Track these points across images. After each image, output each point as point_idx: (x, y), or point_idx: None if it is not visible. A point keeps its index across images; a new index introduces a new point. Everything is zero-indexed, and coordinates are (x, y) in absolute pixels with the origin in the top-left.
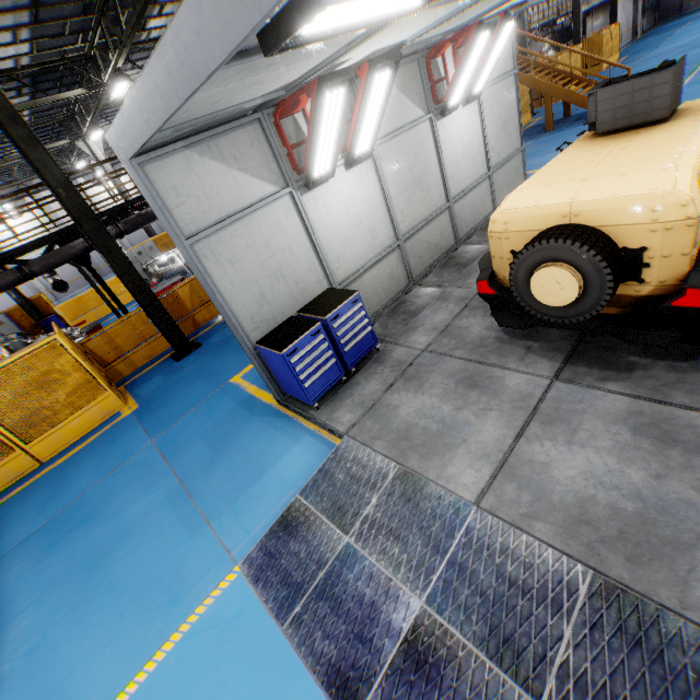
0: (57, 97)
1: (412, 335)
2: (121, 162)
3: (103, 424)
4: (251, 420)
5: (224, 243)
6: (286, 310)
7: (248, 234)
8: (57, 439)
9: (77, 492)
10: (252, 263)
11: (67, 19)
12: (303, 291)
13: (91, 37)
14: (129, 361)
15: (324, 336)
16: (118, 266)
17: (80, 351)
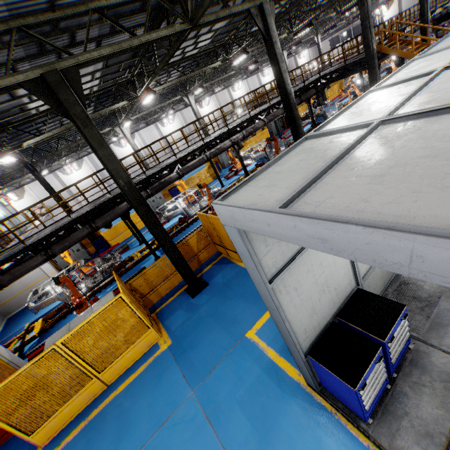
0: (111, 108)
1: (444, 335)
2: (222, 222)
3: (147, 355)
4: (284, 399)
5: (293, 274)
6: (326, 314)
7: (309, 260)
8: (117, 367)
9: (140, 438)
10: (309, 283)
11: (122, 61)
12: (338, 294)
13: (133, 69)
14: (157, 292)
15: (383, 359)
16: (158, 235)
17: (131, 295)
